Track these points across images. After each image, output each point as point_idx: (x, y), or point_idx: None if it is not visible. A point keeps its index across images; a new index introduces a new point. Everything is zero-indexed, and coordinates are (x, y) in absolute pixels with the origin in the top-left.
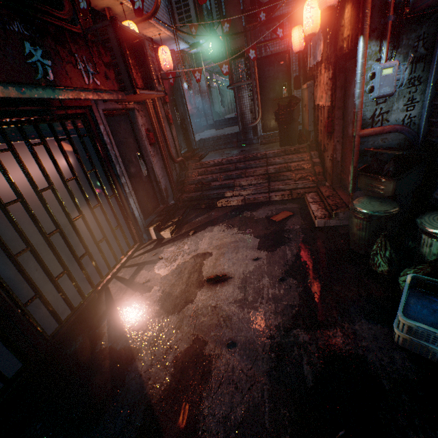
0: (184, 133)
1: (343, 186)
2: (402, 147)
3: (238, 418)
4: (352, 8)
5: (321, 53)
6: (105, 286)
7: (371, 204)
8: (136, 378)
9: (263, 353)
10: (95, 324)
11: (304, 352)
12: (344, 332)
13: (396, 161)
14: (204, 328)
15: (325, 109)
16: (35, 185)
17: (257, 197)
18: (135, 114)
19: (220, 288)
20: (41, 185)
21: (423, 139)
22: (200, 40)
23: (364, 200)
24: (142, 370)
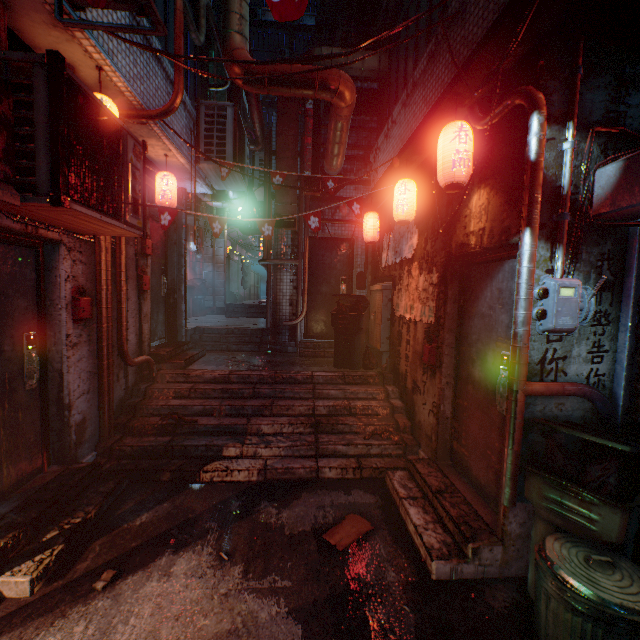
0: (168, 312)
1: (459, 467)
2: (587, 424)
3: None
4: (492, 193)
5: (413, 248)
6: None
7: (595, 568)
8: None
9: None
10: None
11: None
12: None
13: (621, 464)
14: None
15: (419, 325)
16: None
17: (293, 466)
18: (59, 253)
19: None
20: None
21: (624, 416)
22: (231, 189)
23: (567, 547)
24: None
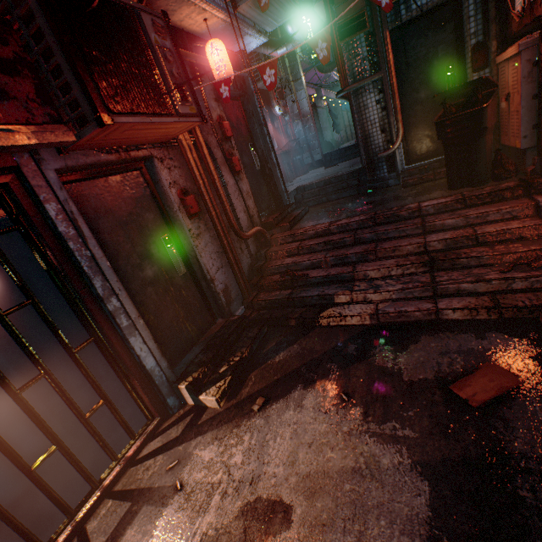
0: (268, 183)
1: None
2: None
3: None
4: None
5: None
6: None
7: None
8: None
9: None
10: None
11: None
12: None
13: None
14: None
15: None
16: None
17: (406, 310)
18: (155, 166)
19: None
20: None
21: None
22: (283, 21)
23: None
24: None
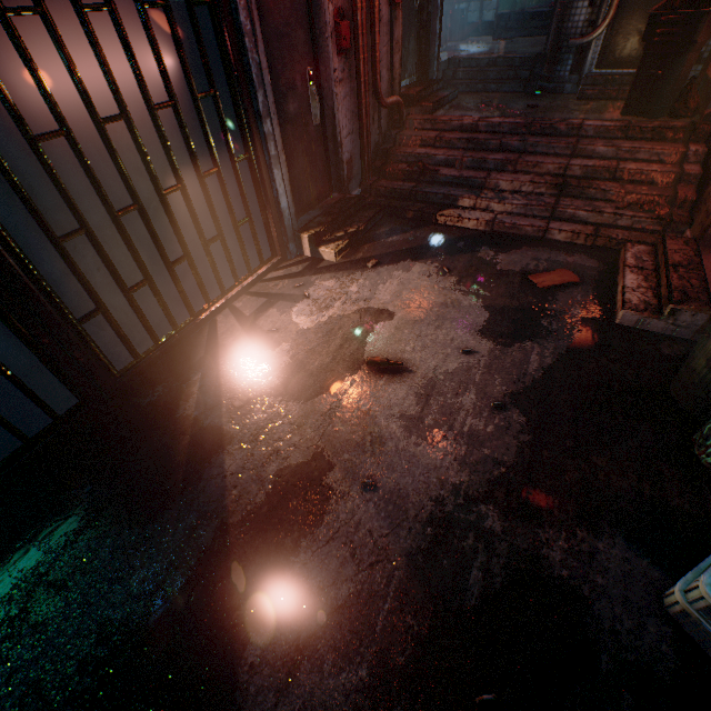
0: (420, 36)
1: None
2: None
3: (339, 599)
4: None
5: None
6: (212, 317)
7: None
8: (218, 479)
9: (414, 520)
10: (184, 375)
11: (484, 549)
12: (572, 545)
13: None
14: (337, 442)
15: None
16: (92, 105)
17: (521, 224)
18: None
19: (384, 384)
20: (115, 107)
21: None
22: None
23: None
24: (229, 470)
